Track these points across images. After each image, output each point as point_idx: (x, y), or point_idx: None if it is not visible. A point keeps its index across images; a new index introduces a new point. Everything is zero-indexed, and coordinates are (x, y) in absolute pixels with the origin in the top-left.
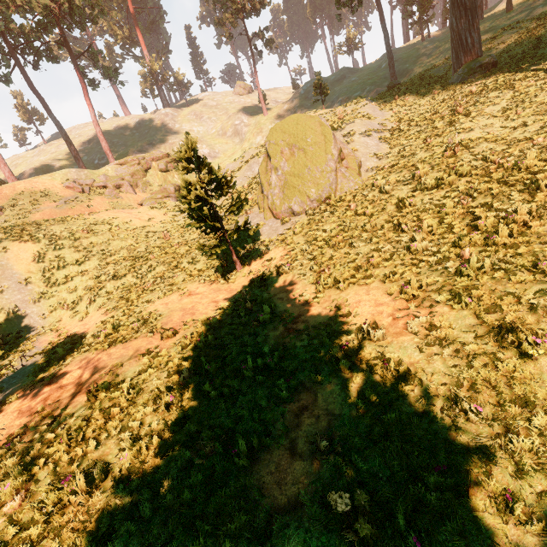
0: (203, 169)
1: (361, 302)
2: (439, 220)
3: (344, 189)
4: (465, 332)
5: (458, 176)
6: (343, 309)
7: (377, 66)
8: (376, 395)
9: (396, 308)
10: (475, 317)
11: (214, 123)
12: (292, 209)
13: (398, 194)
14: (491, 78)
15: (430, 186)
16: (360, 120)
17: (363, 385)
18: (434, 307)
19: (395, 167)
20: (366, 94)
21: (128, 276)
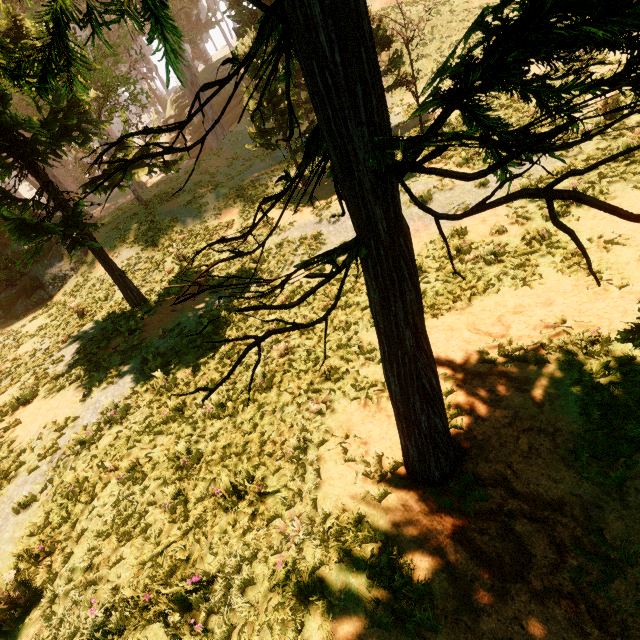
0: None
1: None
2: None
3: None
4: None
5: None
6: None
7: None
8: None
9: None
10: None
11: None
12: None
13: None
14: None
15: None
16: None
17: None
18: None
19: None
20: None
21: None
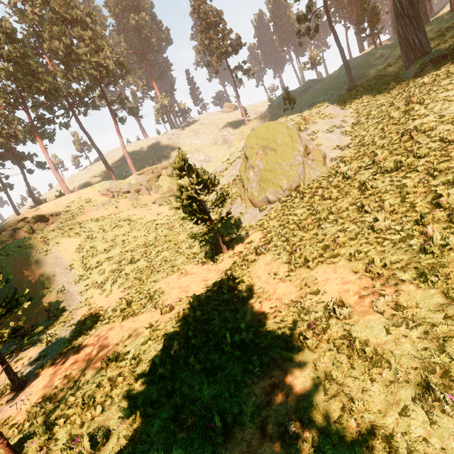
0: (193, 174)
1: (328, 280)
2: (401, 200)
3: (311, 178)
4: (433, 312)
5: (417, 158)
6: (312, 287)
7: (337, 74)
8: (343, 376)
9: (361, 286)
10: (444, 296)
11: (208, 136)
12: (268, 199)
13: (360, 178)
14: (442, 68)
15: (389, 169)
16: (322, 119)
17: (330, 365)
18: (399, 285)
19: (356, 156)
20: (329, 98)
21: (141, 260)
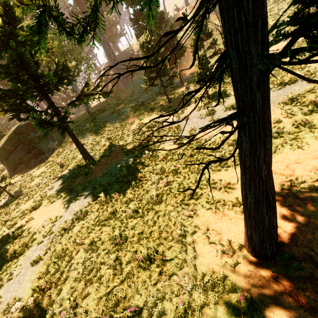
0: None
1: None
2: None
3: None
4: None
5: None
6: None
7: None
8: None
9: None
10: None
11: None
12: None
13: None
14: None
15: None
16: None
17: None
18: None
19: None
20: None
21: None
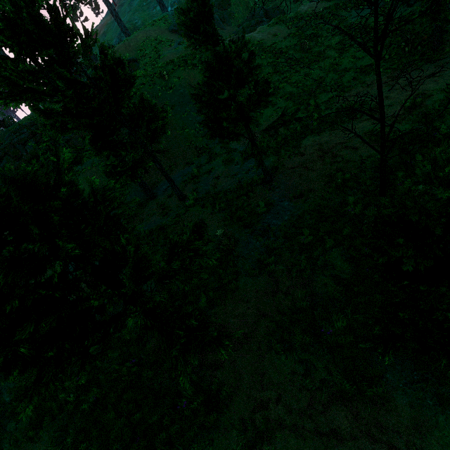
0: None
1: None
2: None
3: None
4: None
5: None
6: None
7: None
8: None
9: None
10: None
11: None
12: None
13: None
14: None
15: None
16: None
17: None
18: None
19: None
20: None
21: (286, 87)
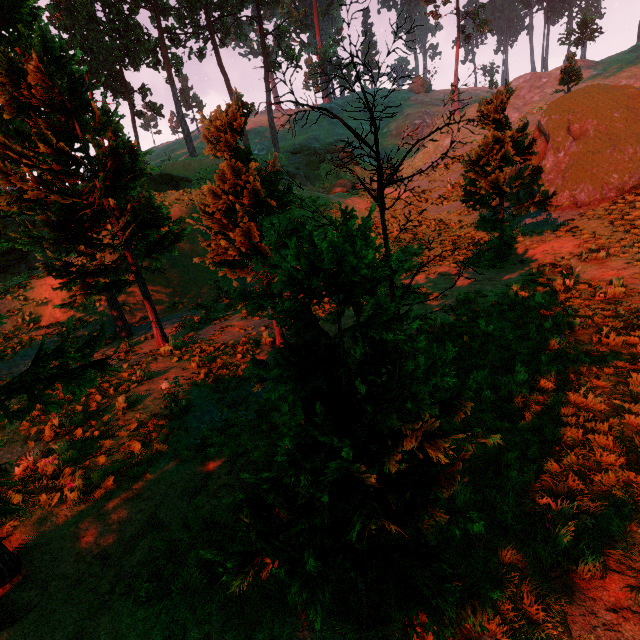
0: (503, 129)
1: None
2: None
3: None
4: None
5: None
6: None
7: (634, 56)
8: None
9: None
10: None
11: (386, 122)
12: (575, 198)
13: None
14: None
15: None
16: None
17: None
18: None
19: None
20: None
21: None
